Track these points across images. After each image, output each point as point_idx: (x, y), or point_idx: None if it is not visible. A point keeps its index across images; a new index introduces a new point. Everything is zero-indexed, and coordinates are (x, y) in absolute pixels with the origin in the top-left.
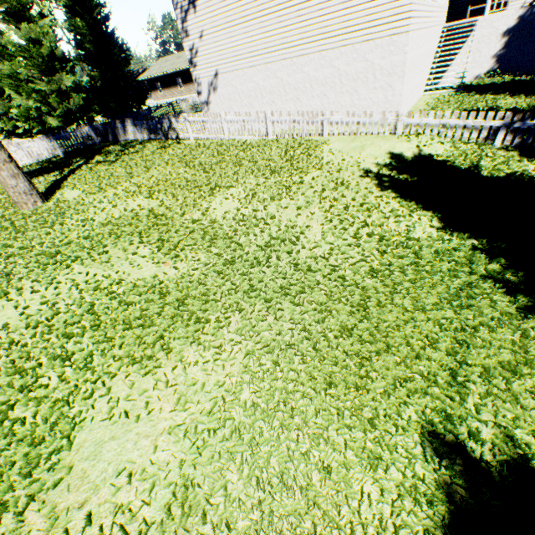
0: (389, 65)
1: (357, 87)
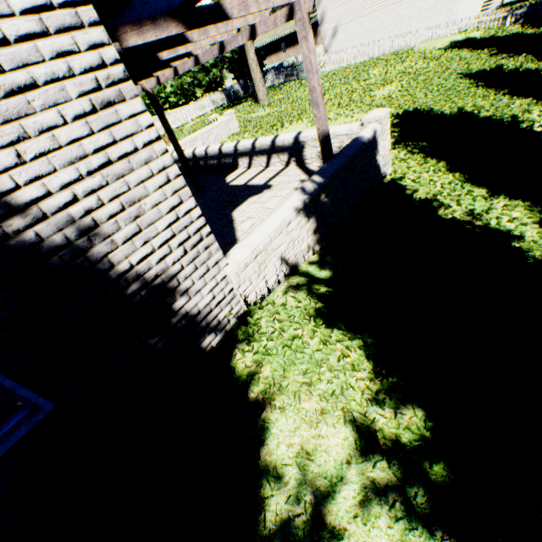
0: None
1: (430, 15)
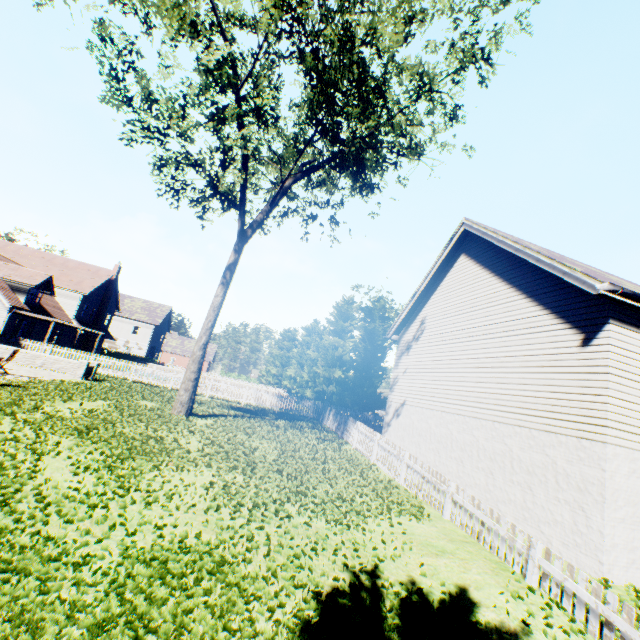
0: (579, 475)
1: (532, 482)
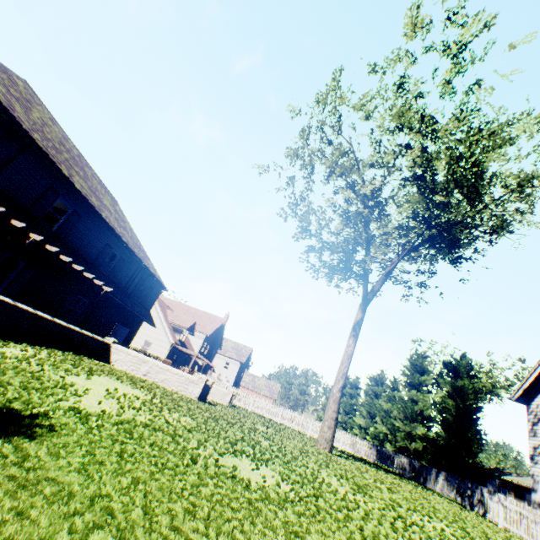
0: None
1: None
